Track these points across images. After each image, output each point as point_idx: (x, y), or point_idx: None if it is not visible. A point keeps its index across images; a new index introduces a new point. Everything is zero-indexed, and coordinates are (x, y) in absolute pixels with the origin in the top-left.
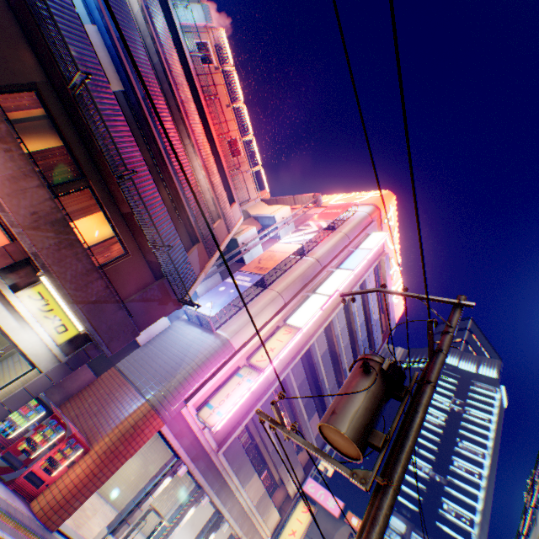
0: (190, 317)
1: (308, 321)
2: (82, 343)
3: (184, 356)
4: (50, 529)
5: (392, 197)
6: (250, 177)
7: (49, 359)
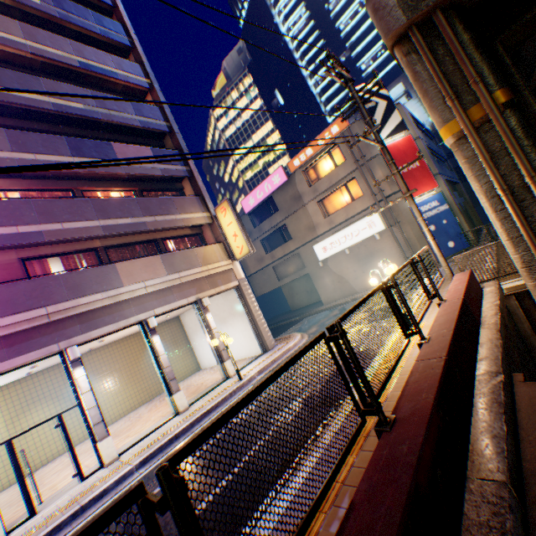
0: None
1: None
2: None
3: None
4: None
5: None
6: None
7: None
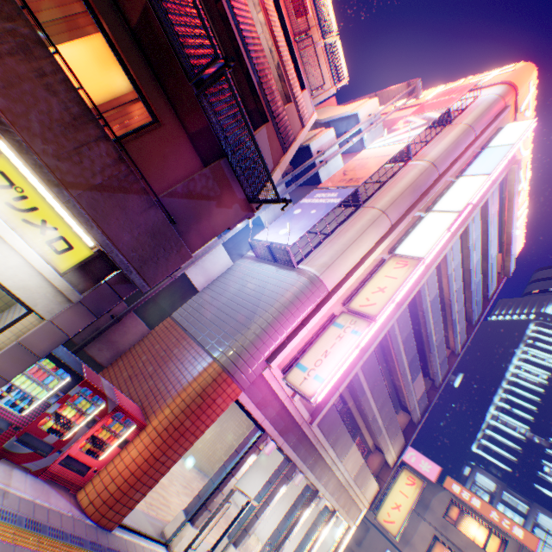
0: (257, 252)
1: (432, 248)
2: (103, 273)
3: (256, 301)
4: (107, 528)
5: (532, 71)
6: (321, 53)
7: (49, 296)
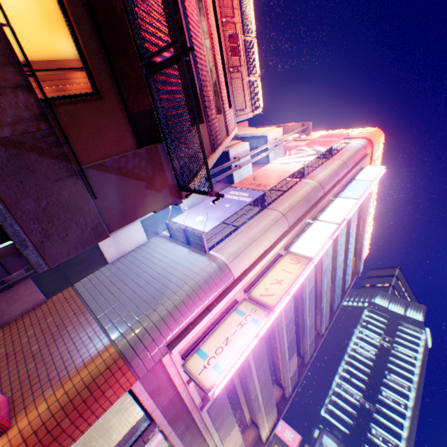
0: (173, 233)
1: (319, 250)
2: None
3: (166, 281)
4: None
5: (381, 135)
6: (246, 86)
7: None
